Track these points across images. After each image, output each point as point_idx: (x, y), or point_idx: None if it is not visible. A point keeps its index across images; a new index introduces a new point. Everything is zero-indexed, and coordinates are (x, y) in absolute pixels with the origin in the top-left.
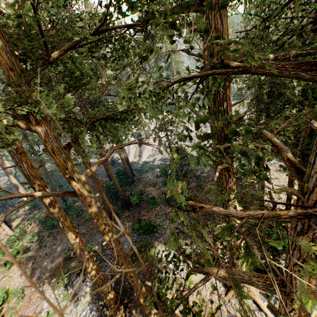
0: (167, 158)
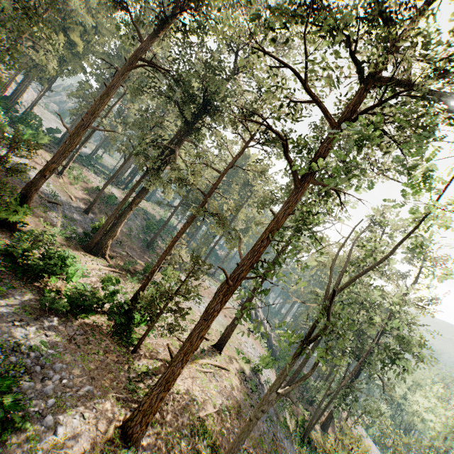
0: None
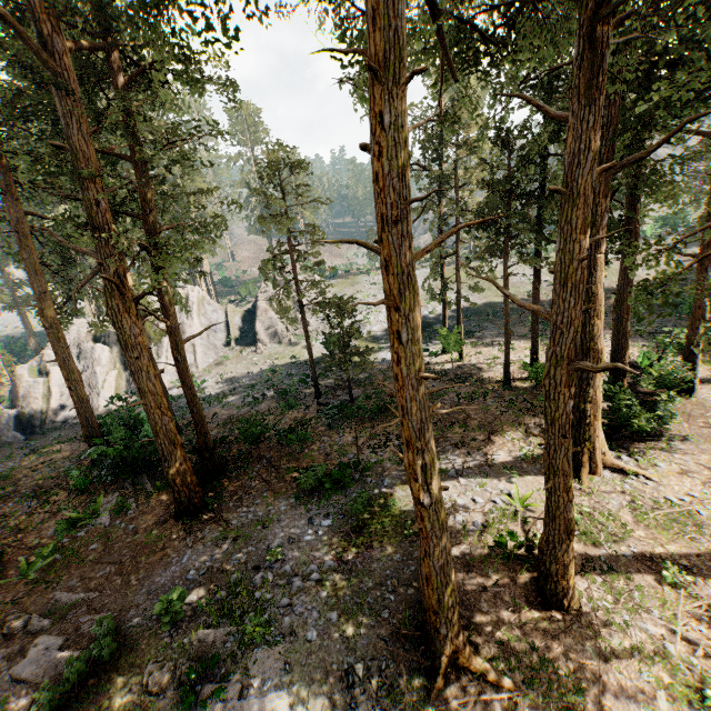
0: (238, 377)
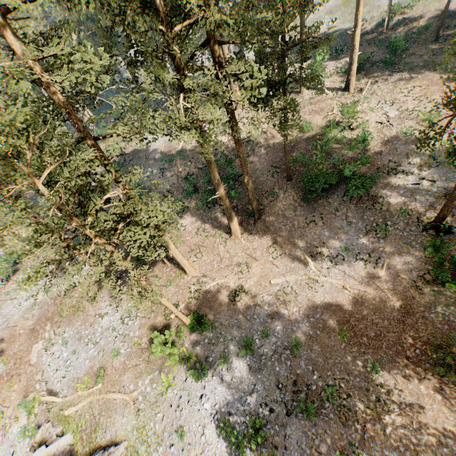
0: None
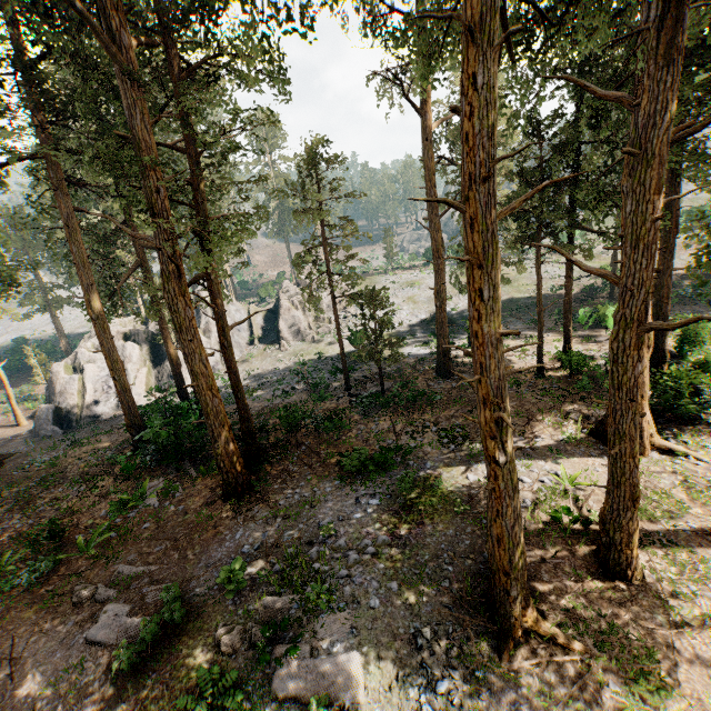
0: (264, 373)
